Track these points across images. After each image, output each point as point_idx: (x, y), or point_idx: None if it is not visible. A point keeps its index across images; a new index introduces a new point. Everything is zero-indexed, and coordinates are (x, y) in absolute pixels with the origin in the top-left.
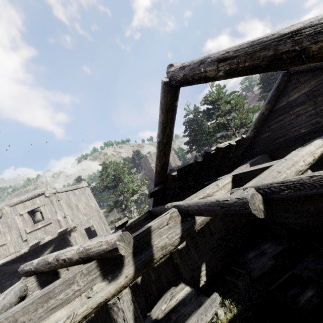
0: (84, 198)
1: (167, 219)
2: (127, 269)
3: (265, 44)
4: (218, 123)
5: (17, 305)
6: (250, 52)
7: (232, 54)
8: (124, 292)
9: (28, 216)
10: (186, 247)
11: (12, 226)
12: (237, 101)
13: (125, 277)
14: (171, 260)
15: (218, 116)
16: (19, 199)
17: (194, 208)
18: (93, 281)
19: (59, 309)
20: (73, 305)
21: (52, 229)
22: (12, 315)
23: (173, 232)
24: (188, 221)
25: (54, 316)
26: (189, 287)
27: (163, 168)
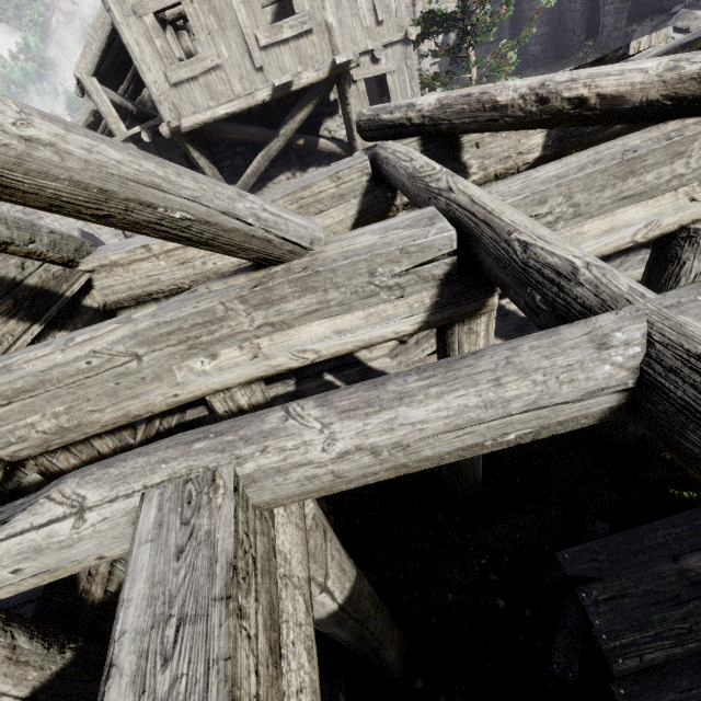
0: None
1: None
2: None
3: None
4: None
5: (540, 170)
6: None
7: None
8: None
9: None
10: None
11: (224, 17)
12: None
13: None
14: None
15: None
16: None
17: None
18: None
19: (633, 203)
20: (661, 205)
21: (314, 52)
22: (569, 183)
23: None
24: None
25: (623, 213)
26: None
27: None
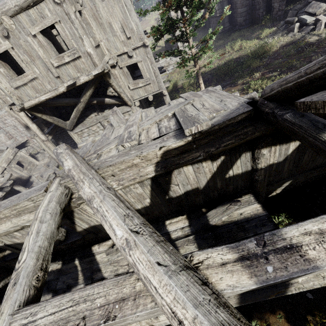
0: (119, 11)
1: None
2: None
3: None
4: None
5: (46, 307)
6: None
7: None
8: None
9: (44, 40)
10: (281, 163)
11: (32, 54)
12: None
13: None
14: (250, 174)
15: None
16: (15, 2)
17: None
18: (159, 314)
19: None
20: None
21: (84, 66)
22: None
23: None
24: None
25: None
26: (261, 207)
27: None
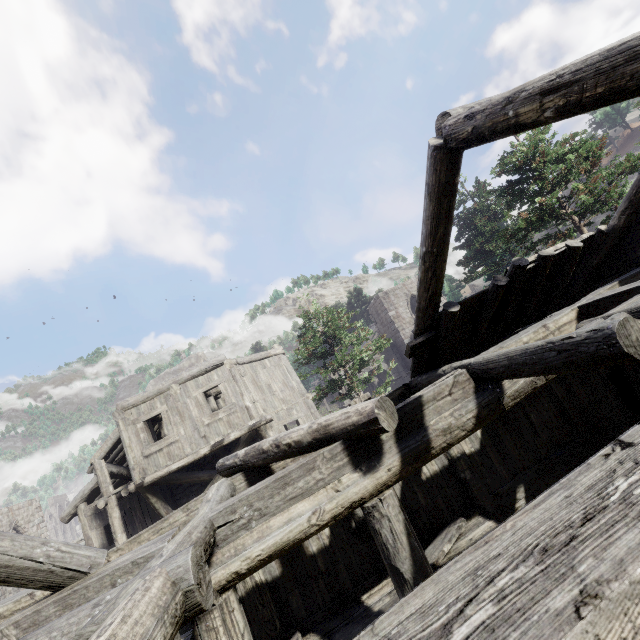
0: (280, 373)
1: (449, 385)
2: (390, 458)
3: (634, 51)
4: (535, 210)
5: (245, 491)
6: (605, 70)
7: (569, 78)
8: (387, 493)
9: (203, 400)
10: (482, 453)
11: (185, 414)
12: (582, 155)
13: (387, 470)
14: (453, 473)
15: (535, 195)
16: (190, 372)
17: (501, 363)
18: (340, 470)
19: (300, 500)
20: (318, 498)
21: (238, 421)
22: (246, 497)
23: (461, 408)
24: (489, 390)
25: (295, 508)
26: (493, 522)
27: (432, 302)
